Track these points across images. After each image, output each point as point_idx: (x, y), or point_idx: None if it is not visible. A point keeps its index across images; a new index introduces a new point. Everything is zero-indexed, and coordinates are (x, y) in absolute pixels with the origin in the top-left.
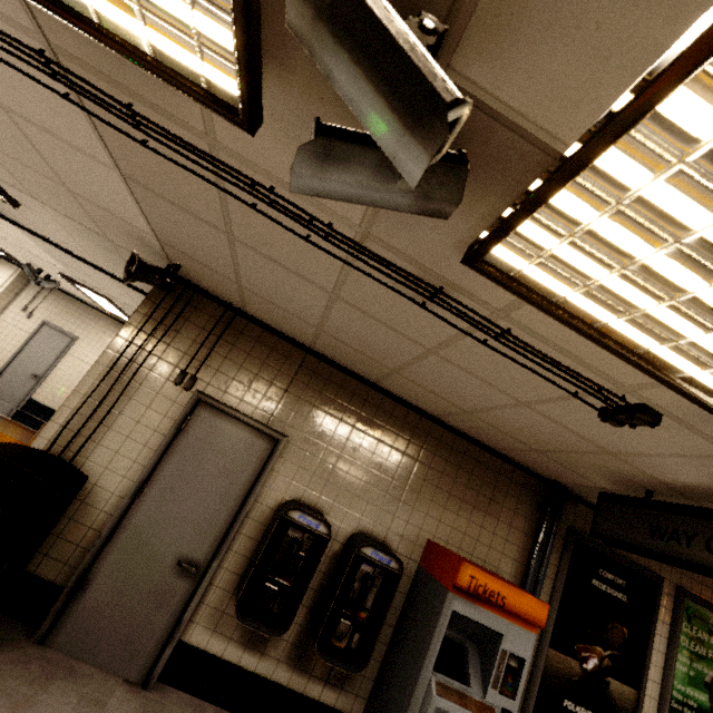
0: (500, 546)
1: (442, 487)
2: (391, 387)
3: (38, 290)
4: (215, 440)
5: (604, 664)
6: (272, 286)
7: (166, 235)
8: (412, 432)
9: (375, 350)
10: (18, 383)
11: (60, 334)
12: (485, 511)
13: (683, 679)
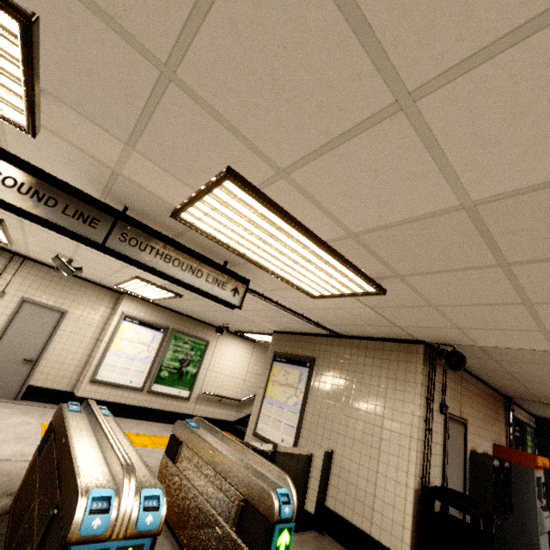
0: (502, 433)
1: (491, 416)
2: (489, 378)
3: (4, 262)
4: (453, 436)
5: None
6: (528, 368)
7: (498, 350)
8: (484, 394)
9: (533, 380)
10: (8, 373)
11: (46, 310)
12: (498, 420)
13: None
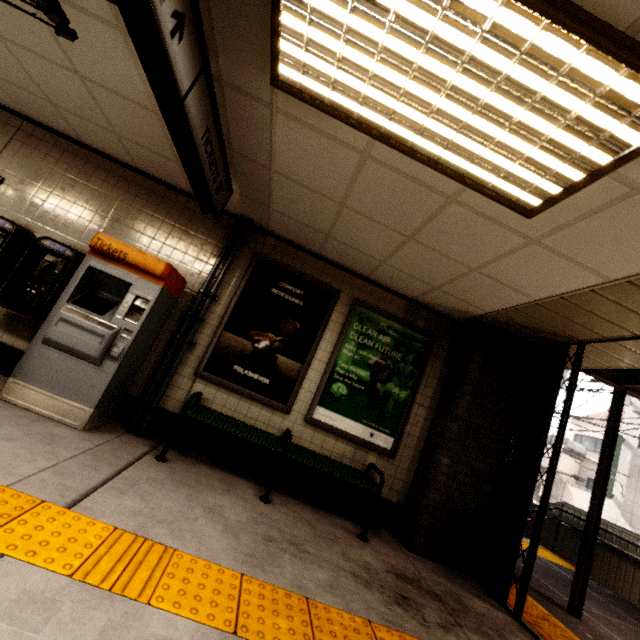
0: (191, 262)
1: (141, 219)
2: (86, 138)
3: None
4: None
5: (275, 346)
6: None
7: None
8: (117, 180)
9: (11, 72)
10: None
11: None
12: (179, 238)
13: (348, 360)
